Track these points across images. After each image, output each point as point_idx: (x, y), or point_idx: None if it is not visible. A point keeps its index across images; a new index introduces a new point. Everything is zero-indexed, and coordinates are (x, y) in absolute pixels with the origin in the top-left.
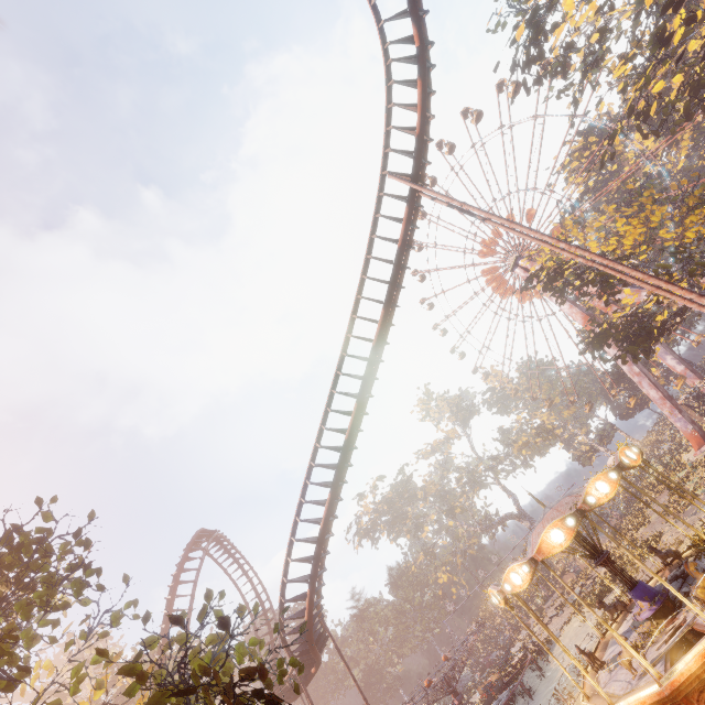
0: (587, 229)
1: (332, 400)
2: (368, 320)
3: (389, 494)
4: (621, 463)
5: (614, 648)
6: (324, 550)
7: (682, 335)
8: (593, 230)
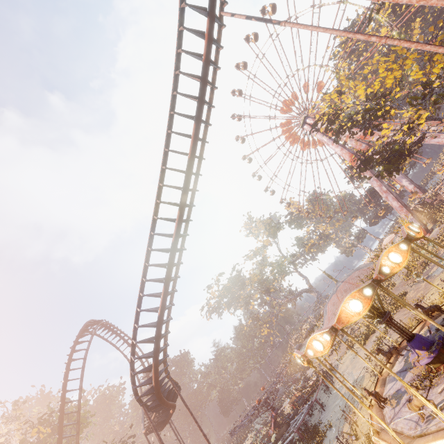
0: (356, 82)
1: (158, 209)
2: (182, 134)
3: (227, 284)
4: (409, 235)
5: (392, 385)
6: (166, 330)
7: (410, 167)
8: (360, 83)
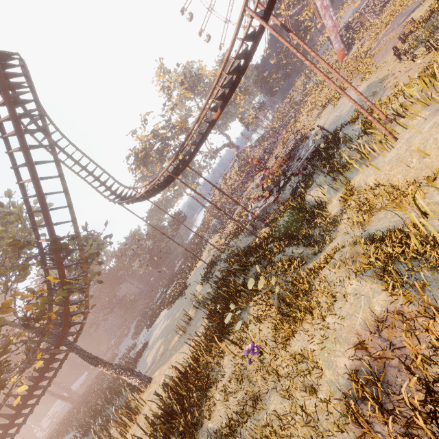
0: None
1: None
2: None
3: (159, 122)
4: None
5: None
6: None
7: None
8: None
